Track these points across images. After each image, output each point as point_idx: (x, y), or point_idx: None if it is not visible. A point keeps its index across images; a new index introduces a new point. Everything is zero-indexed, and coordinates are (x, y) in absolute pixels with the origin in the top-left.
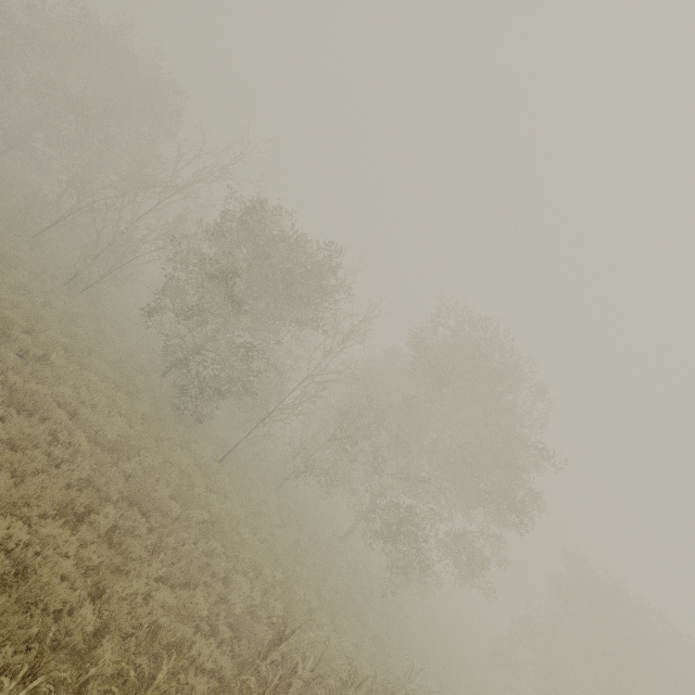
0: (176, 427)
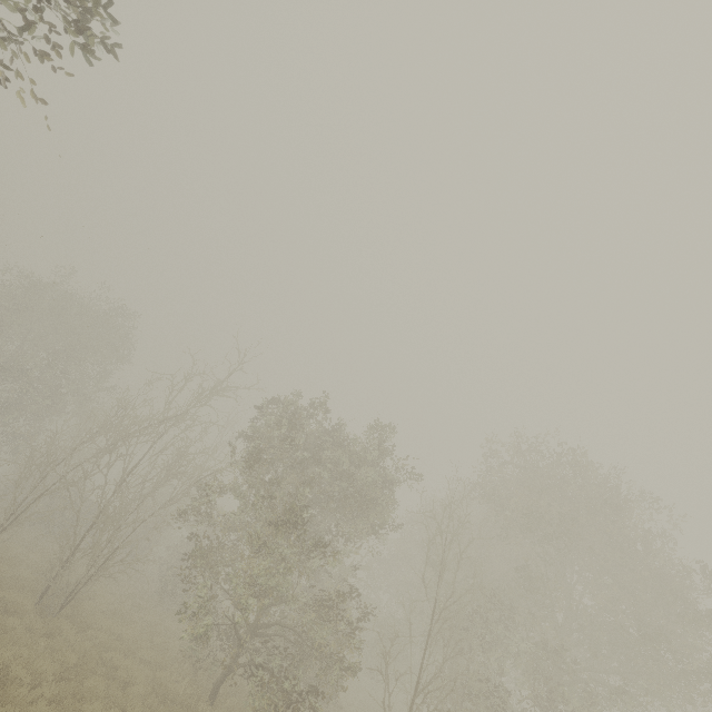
0: None
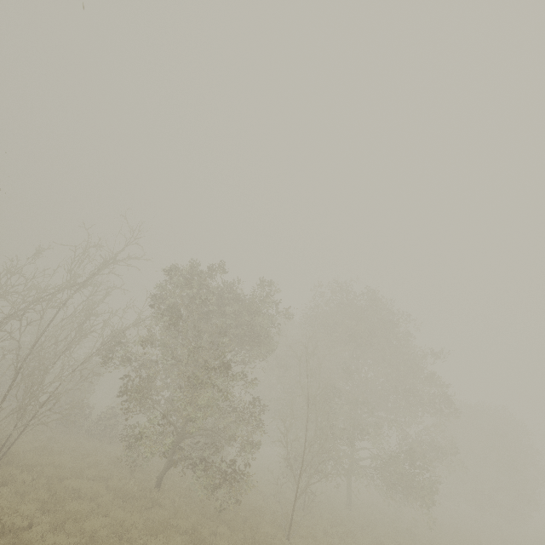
0: (244, 538)
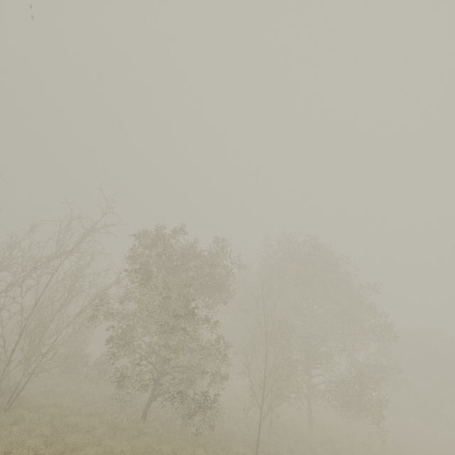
0: None
